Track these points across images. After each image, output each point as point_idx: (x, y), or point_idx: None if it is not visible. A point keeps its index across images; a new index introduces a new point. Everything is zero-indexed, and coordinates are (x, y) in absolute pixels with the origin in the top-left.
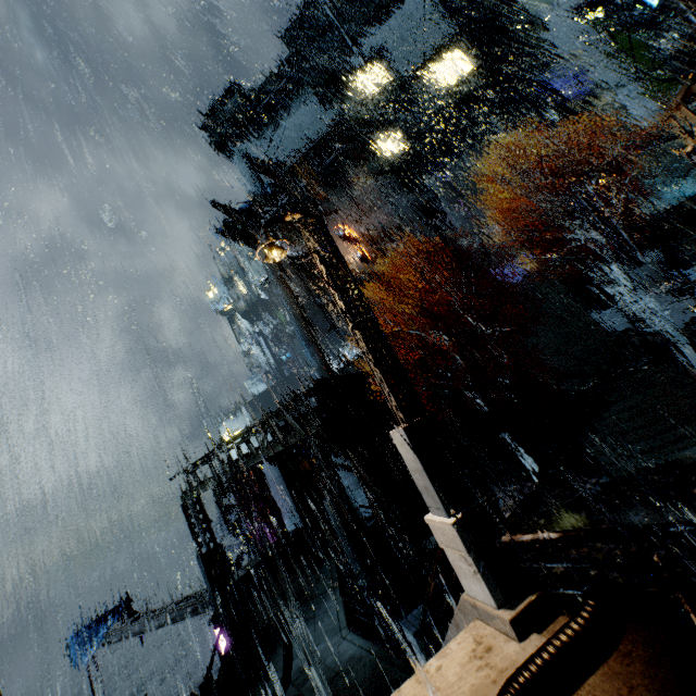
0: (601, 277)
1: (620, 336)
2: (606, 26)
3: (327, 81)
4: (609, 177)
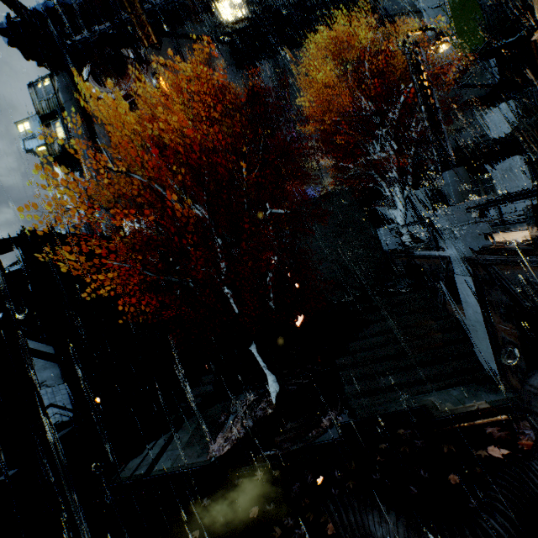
0: (381, 200)
1: (387, 255)
2: None
3: None
4: (448, 41)
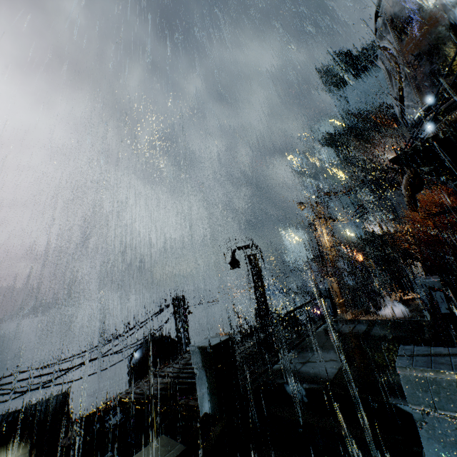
0: None
1: None
2: None
3: None
4: None
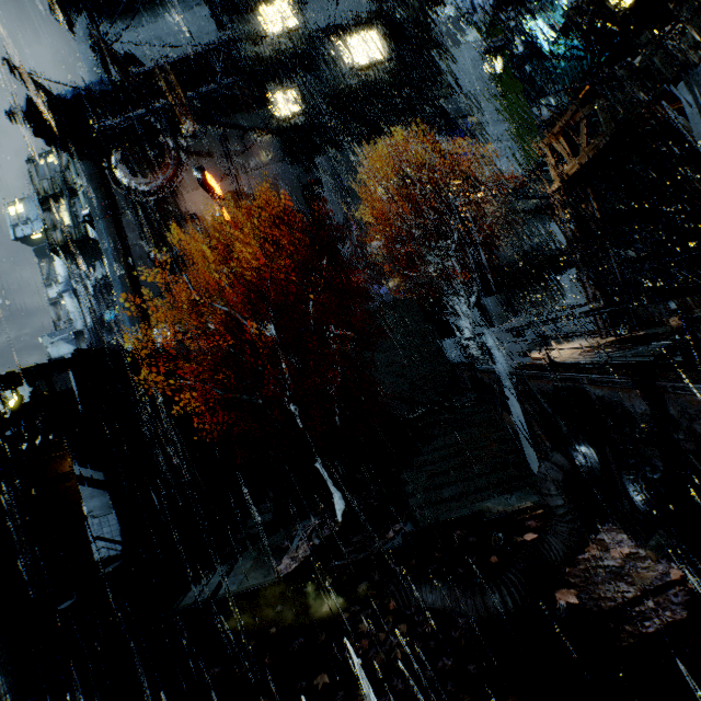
0: (450, 308)
1: (454, 368)
2: (501, 81)
3: None
4: (483, 190)
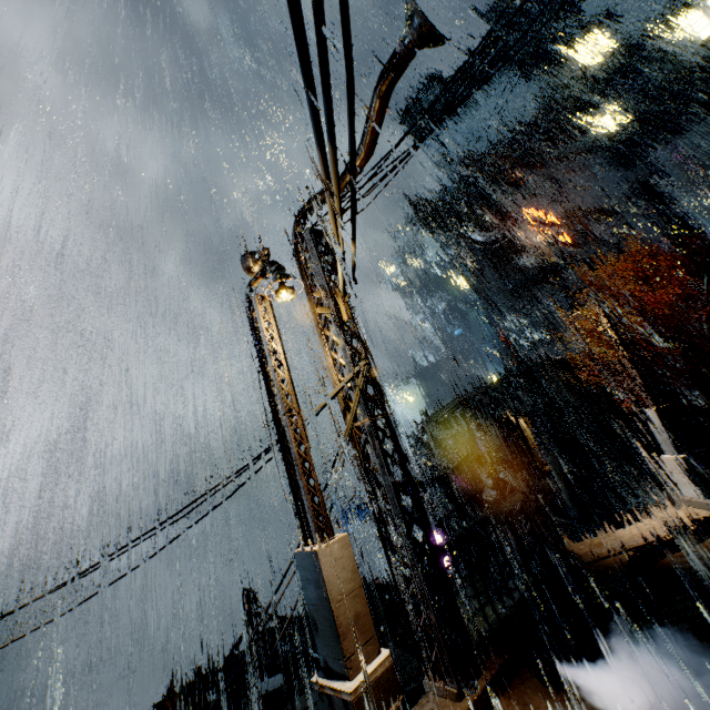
0: None
1: None
2: None
3: (535, 53)
4: None
